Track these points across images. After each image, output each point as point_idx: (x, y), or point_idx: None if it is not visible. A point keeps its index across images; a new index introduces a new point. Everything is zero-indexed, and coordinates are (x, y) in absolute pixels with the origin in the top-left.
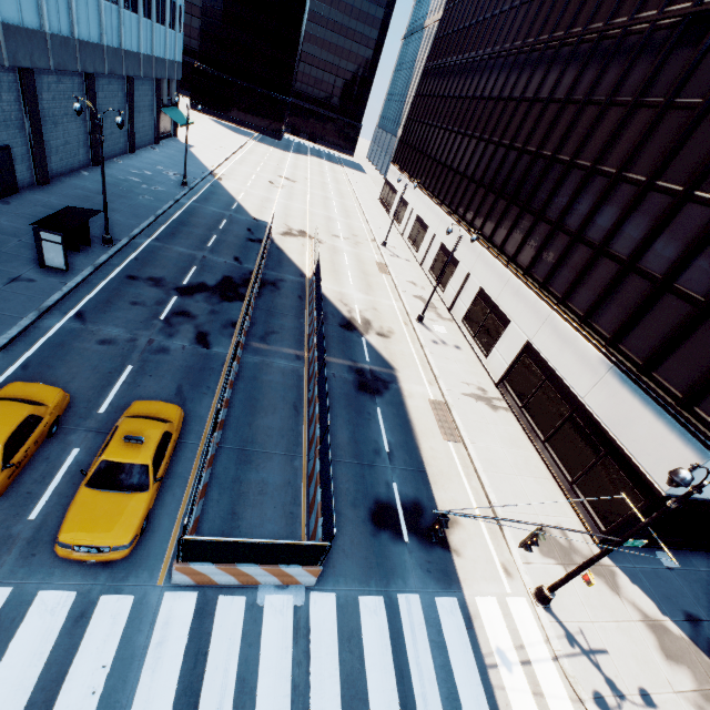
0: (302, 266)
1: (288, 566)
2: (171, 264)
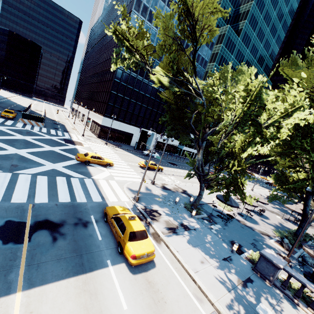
0: (41, 114)
1: (38, 122)
2: (3, 106)
